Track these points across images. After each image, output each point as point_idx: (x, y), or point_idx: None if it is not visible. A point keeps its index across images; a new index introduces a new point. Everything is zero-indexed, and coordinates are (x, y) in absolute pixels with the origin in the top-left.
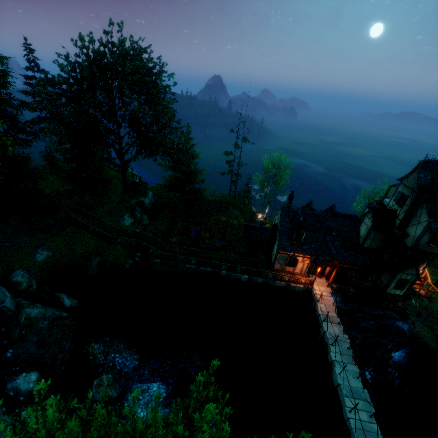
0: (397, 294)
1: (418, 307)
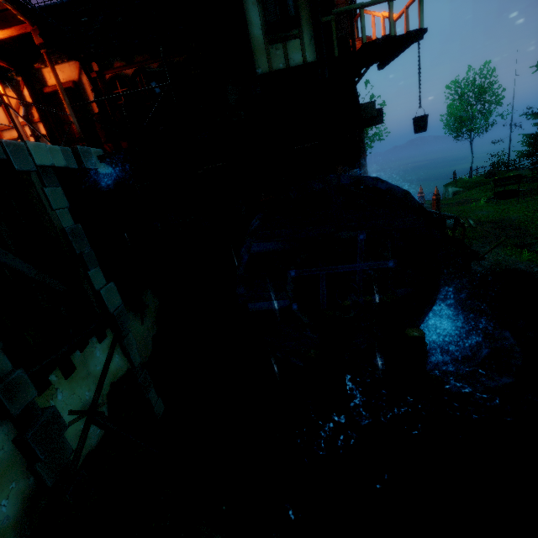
0: (299, 64)
1: (474, 224)
